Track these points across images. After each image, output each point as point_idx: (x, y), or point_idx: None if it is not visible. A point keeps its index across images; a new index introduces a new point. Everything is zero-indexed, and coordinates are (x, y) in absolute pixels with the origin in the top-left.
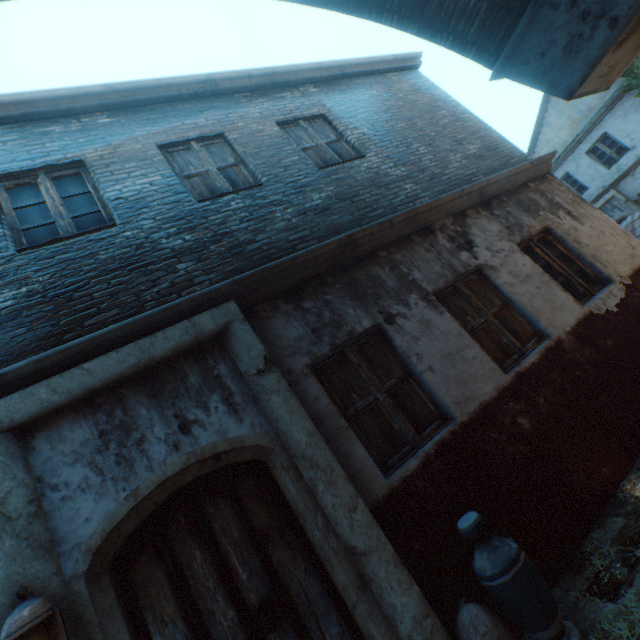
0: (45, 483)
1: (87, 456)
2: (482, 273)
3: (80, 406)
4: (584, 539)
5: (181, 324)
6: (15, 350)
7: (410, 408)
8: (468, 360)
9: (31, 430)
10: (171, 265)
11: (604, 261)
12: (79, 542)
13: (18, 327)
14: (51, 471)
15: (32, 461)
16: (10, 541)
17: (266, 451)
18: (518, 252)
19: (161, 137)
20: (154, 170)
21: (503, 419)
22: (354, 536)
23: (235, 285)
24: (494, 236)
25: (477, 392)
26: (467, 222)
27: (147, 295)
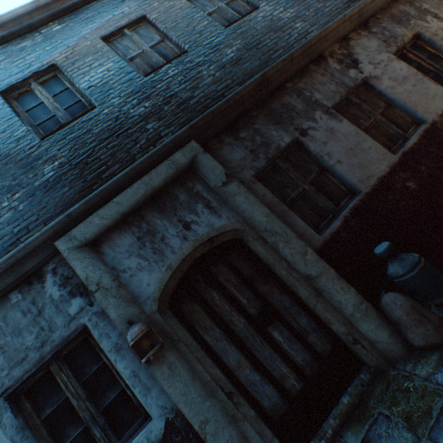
0: (117, 270)
1: (135, 252)
2: (367, 84)
3: (120, 225)
4: None
5: (164, 163)
6: (67, 201)
7: (328, 191)
8: (365, 151)
9: (97, 244)
10: (142, 127)
11: None
12: (148, 296)
13: (63, 187)
14: (118, 263)
15: (105, 260)
16: (112, 300)
17: (240, 232)
18: (395, 60)
19: (101, 31)
20: (106, 59)
21: (396, 186)
22: (308, 269)
23: (191, 130)
24: (374, 51)
25: (375, 171)
26: (350, 44)
27: (134, 151)
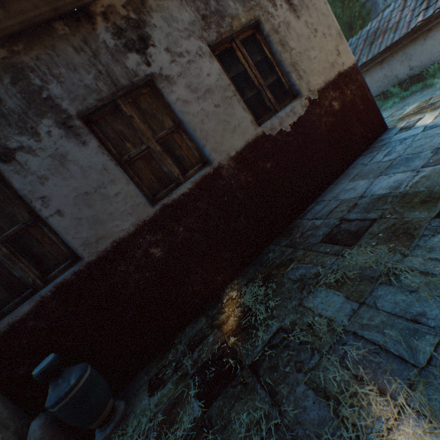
0: None
1: None
2: (155, 86)
3: None
4: (183, 330)
5: None
6: None
7: (38, 253)
8: (110, 198)
9: None
10: None
11: (302, 71)
12: None
13: None
14: None
15: None
16: None
17: None
18: (208, 56)
19: None
20: None
21: (136, 252)
22: None
23: None
24: (183, 30)
25: (113, 230)
26: (149, 4)
27: None
